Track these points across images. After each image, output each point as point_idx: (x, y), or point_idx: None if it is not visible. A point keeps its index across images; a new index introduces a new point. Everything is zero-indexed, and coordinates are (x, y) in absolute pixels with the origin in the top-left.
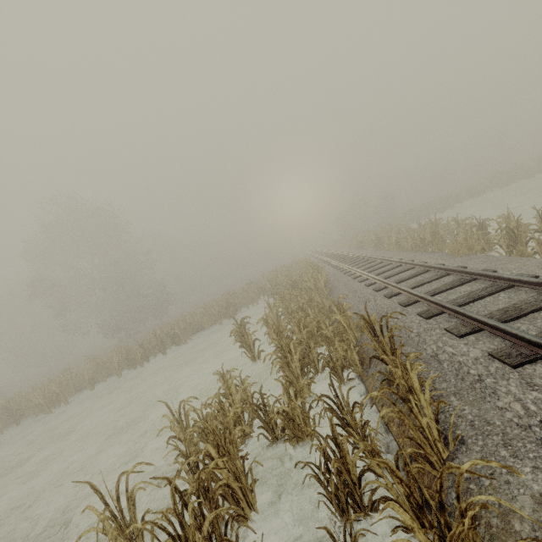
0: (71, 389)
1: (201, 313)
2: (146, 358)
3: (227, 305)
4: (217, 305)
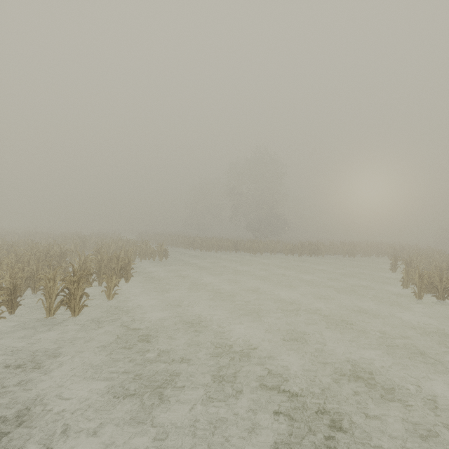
0: (258, 249)
1: (330, 246)
2: (301, 253)
3: (353, 248)
4: (346, 245)
